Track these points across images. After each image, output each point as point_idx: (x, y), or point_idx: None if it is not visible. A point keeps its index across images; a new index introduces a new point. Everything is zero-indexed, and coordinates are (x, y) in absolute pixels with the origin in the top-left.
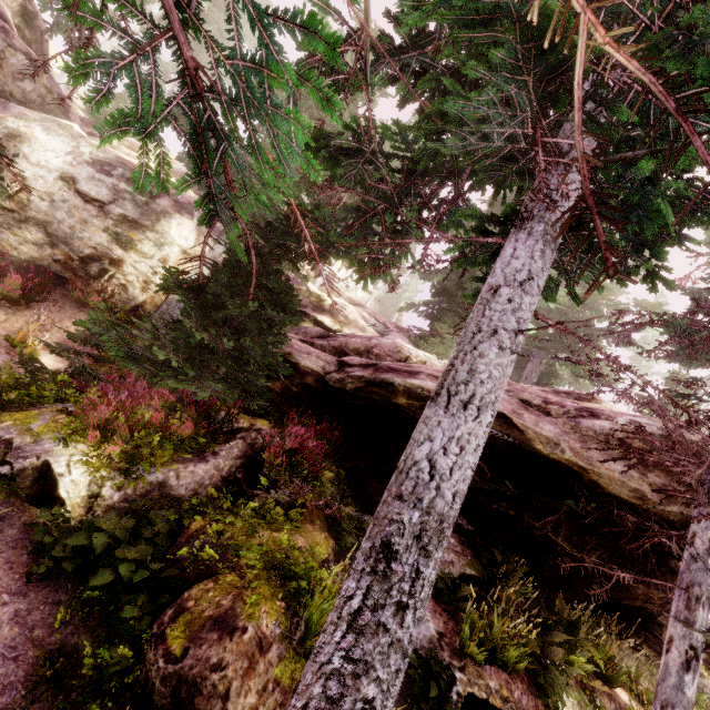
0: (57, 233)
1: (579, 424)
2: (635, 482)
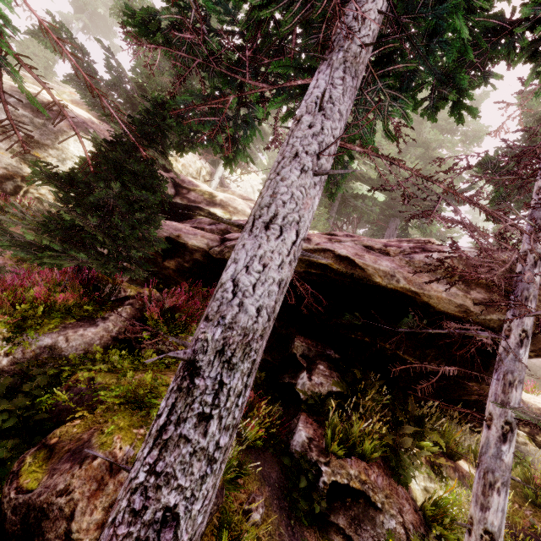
0: None
1: (413, 259)
2: (459, 299)
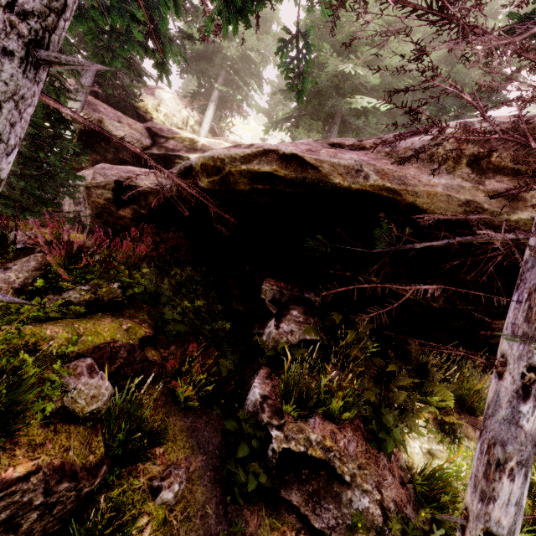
0: None
1: (396, 147)
2: (465, 193)
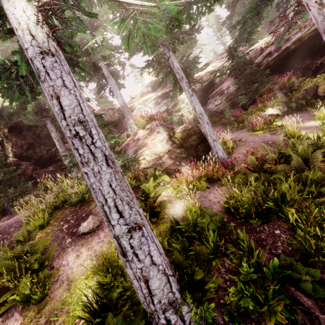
0: None
1: None
2: None
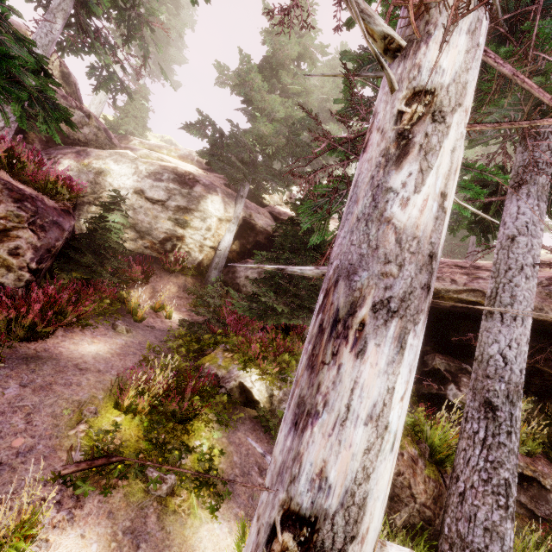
0: (142, 229)
1: None
2: None
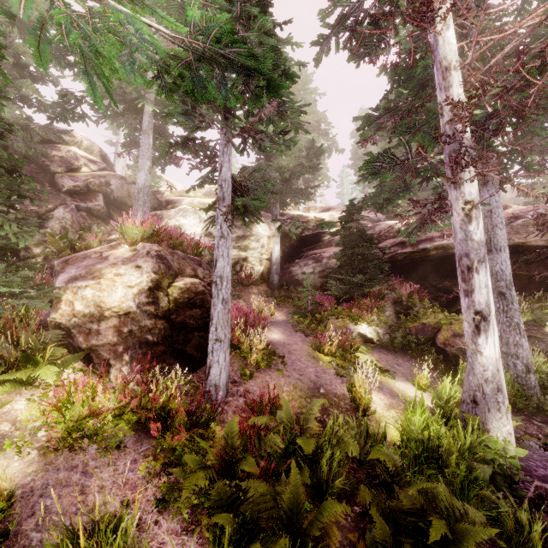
0: None
1: (512, 226)
2: (544, 237)
